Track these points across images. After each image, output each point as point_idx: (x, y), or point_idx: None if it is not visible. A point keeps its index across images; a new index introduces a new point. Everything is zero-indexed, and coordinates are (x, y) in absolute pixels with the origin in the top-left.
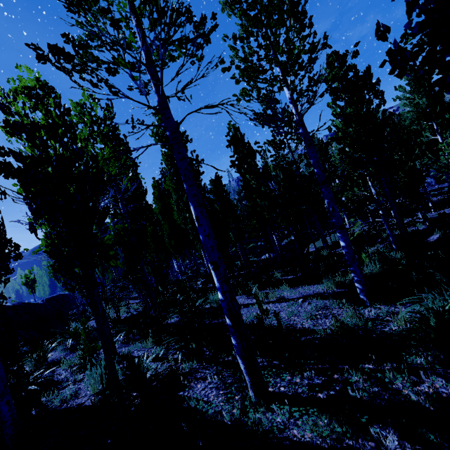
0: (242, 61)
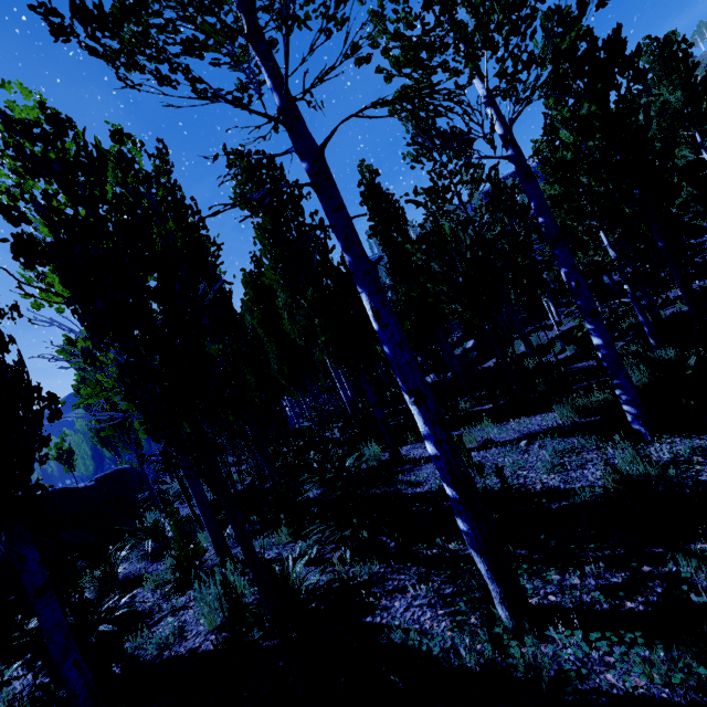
0: (392, 40)
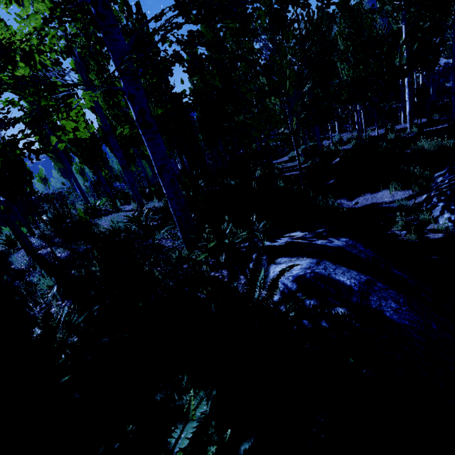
0: None
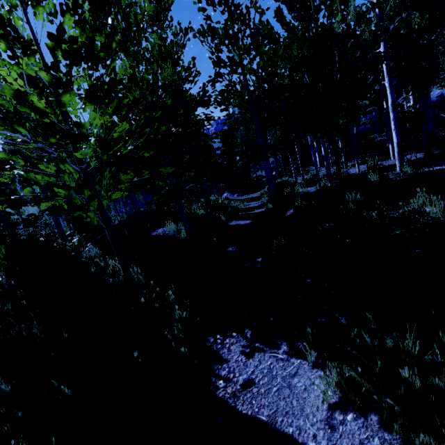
0: None
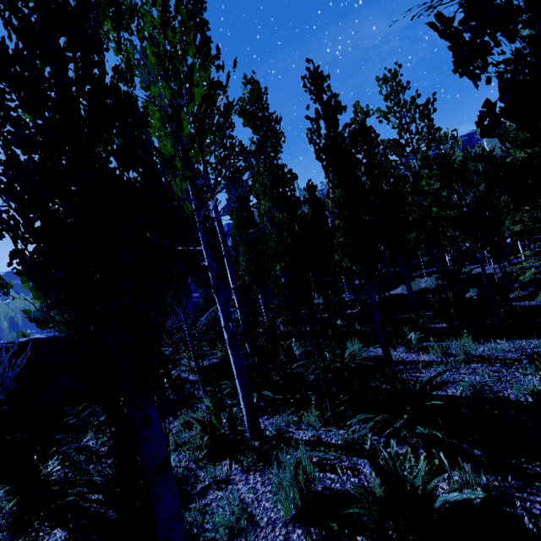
0: None
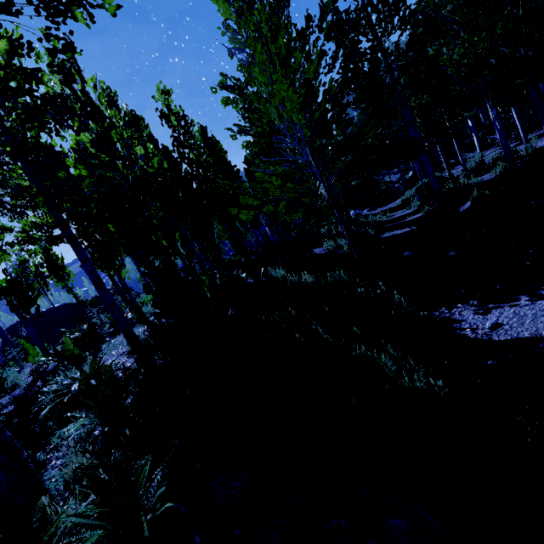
0: None
